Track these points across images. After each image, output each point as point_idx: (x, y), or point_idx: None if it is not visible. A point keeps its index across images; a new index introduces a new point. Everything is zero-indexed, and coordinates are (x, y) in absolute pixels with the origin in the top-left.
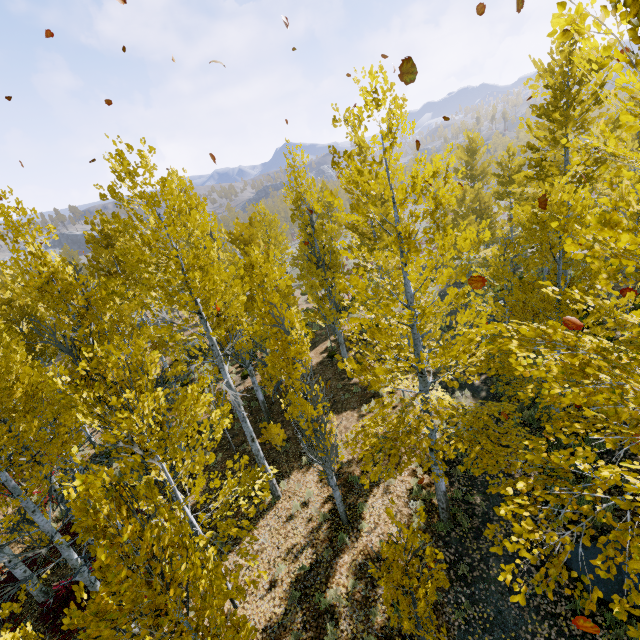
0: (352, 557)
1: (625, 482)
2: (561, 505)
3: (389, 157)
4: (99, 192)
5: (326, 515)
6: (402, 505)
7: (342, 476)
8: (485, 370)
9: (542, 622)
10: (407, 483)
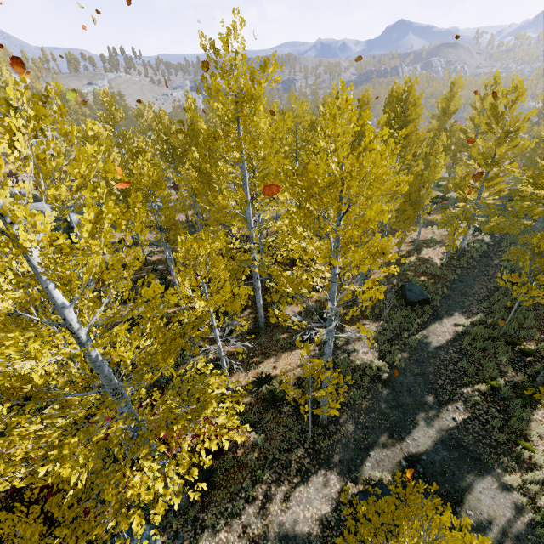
0: (416, 257)
1: (542, 264)
2: (509, 270)
3: (510, 109)
4: (392, 96)
5: (407, 248)
6: (440, 253)
7: (414, 242)
8: (506, 194)
9: (481, 285)
10: (444, 250)
